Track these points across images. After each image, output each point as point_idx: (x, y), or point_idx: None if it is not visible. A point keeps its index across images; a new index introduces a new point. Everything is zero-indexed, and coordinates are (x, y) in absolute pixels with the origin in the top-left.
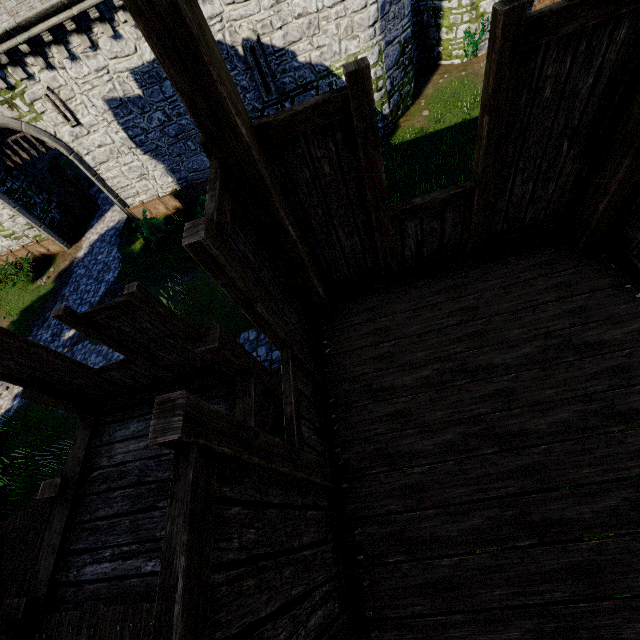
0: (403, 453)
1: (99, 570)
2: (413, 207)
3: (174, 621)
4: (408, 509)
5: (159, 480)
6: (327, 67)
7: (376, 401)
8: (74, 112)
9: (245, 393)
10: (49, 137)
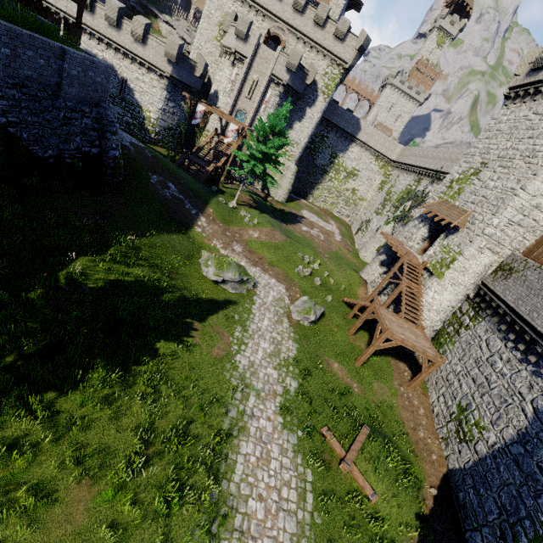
0: None
1: None
2: None
3: None
4: None
5: None
6: (141, 106)
7: None
8: None
9: None
10: None
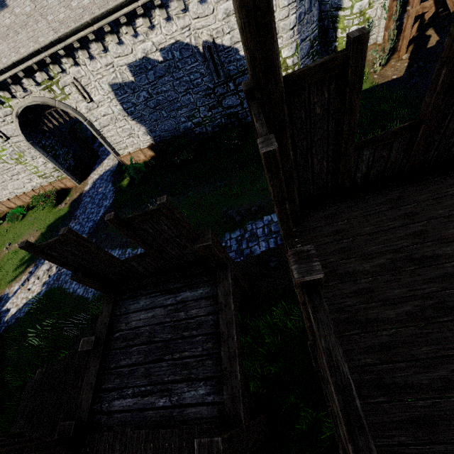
0: (371, 320)
1: (124, 403)
2: (372, 139)
3: (360, 411)
4: (382, 362)
5: (164, 340)
6: None
7: (343, 282)
8: (89, 93)
9: (224, 279)
10: (72, 110)
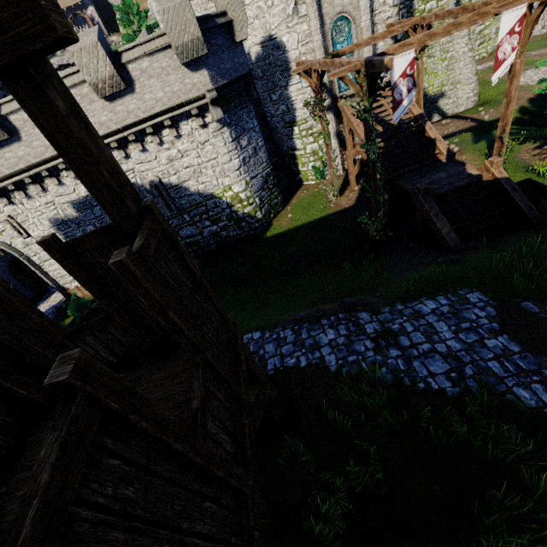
0: None
1: None
2: (77, 329)
3: None
4: None
5: None
6: (211, 193)
7: None
8: (27, 229)
9: None
10: (6, 246)
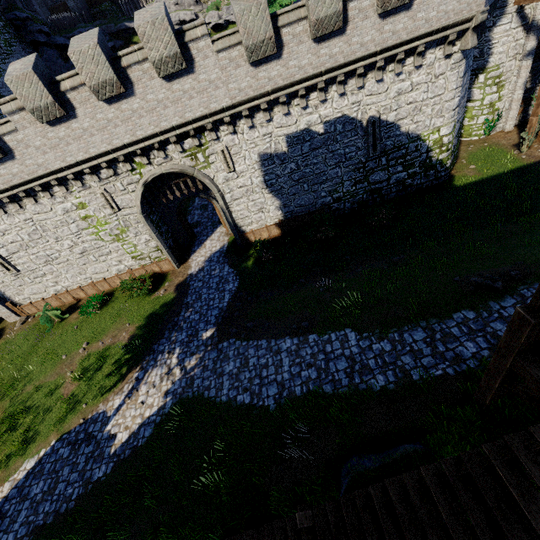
0: None
1: None
2: None
3: None
4: None
5: None
6: (418, 135)
7: None
8: (234, 162)
9: None
10: (209, 180)
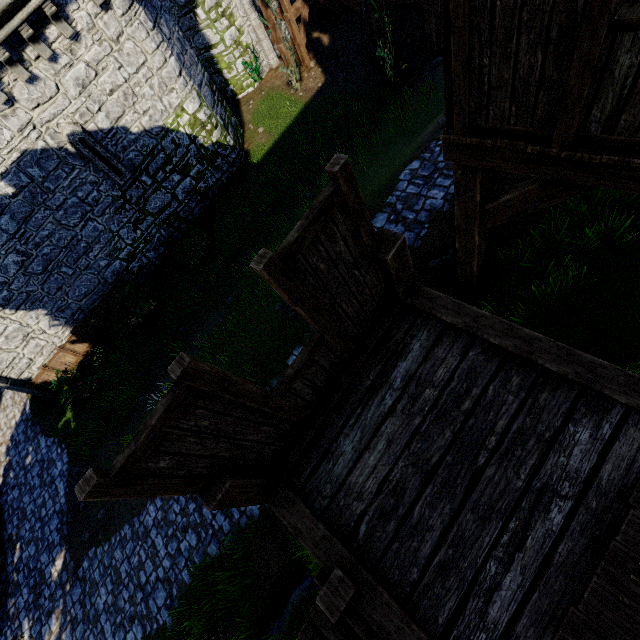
0: None
1: (508, 594)
2: None
3: None
4: None
5: (446, 448)
6: (162, 127)
7: None
8: None
9: (432, 301)
10: None
